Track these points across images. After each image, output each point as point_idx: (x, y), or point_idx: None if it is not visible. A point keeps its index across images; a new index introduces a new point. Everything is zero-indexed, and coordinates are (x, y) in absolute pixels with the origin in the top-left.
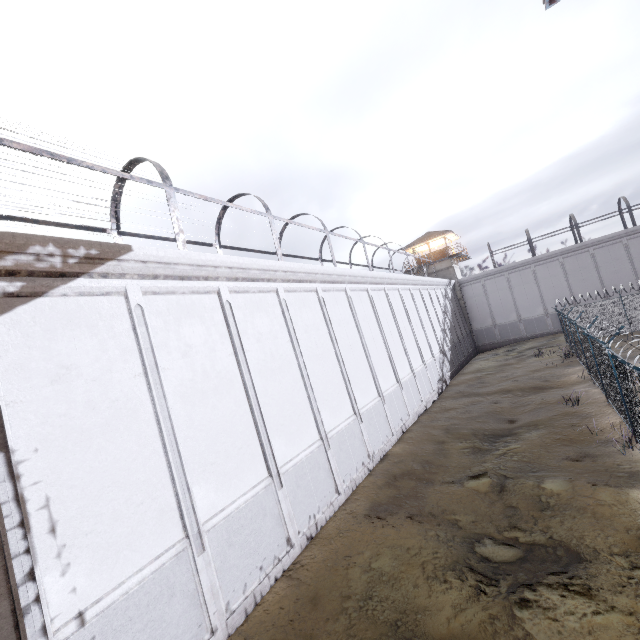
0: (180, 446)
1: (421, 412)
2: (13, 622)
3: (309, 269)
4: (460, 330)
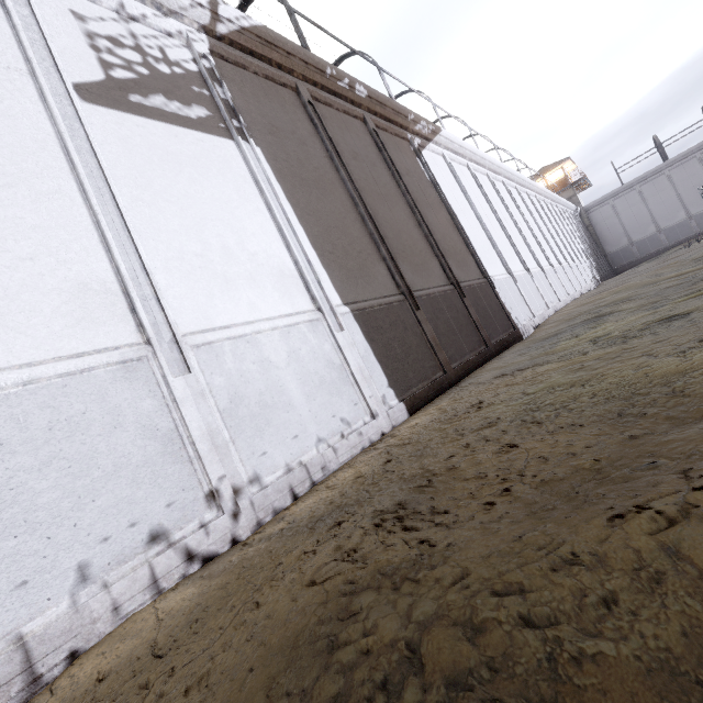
0: (490, 233)
1: (588, 289)
2: (476, 266)
3: (498, 164)
4: (596, 251)
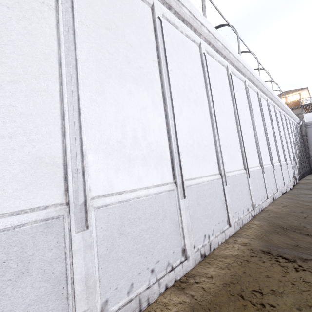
0: (81, 100)
1: (283, 191)
2: None
3: (226, 44)
4: (303, 154)
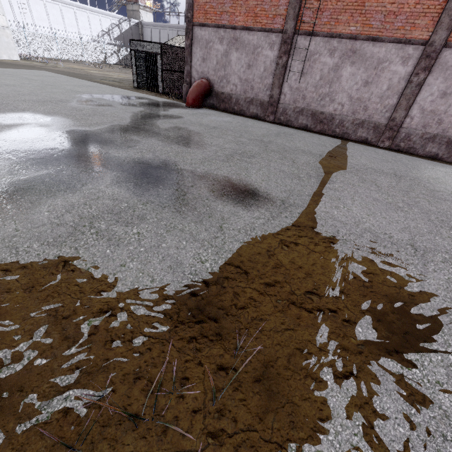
0: None
1: None
2: None
3: None
4: None
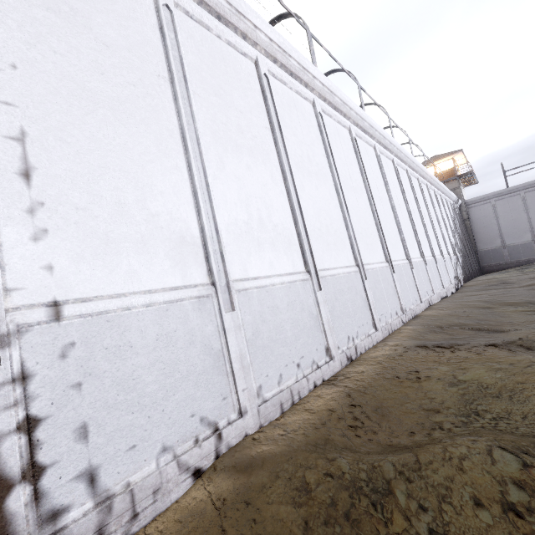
0: (208, 178)
1: (443, 296)
2: None
3: (345, 99)
4: (467, 246)
